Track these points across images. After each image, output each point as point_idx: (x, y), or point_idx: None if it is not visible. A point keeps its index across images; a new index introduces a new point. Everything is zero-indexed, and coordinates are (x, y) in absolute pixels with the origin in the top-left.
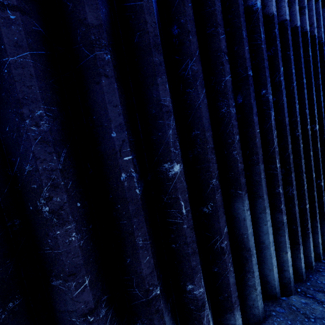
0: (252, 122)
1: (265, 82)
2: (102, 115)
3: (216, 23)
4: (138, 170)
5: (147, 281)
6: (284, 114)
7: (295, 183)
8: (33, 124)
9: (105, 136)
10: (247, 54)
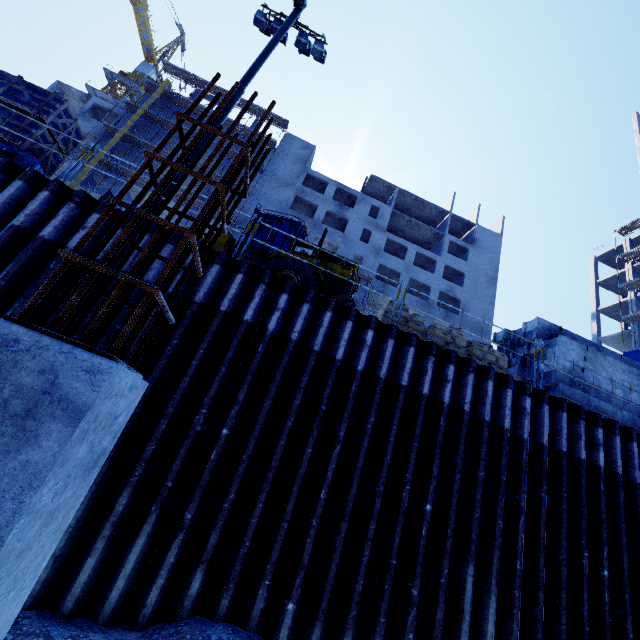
0: (496, 512)
1: (520, 490)
2: (406, 465)
3: (481, 441)
4: (410, 496)
5: (393, 551)
6: (540, 526)
7: (543, 605)
8: (386, 460)
9: (404, 474)
10: (503, 465)
